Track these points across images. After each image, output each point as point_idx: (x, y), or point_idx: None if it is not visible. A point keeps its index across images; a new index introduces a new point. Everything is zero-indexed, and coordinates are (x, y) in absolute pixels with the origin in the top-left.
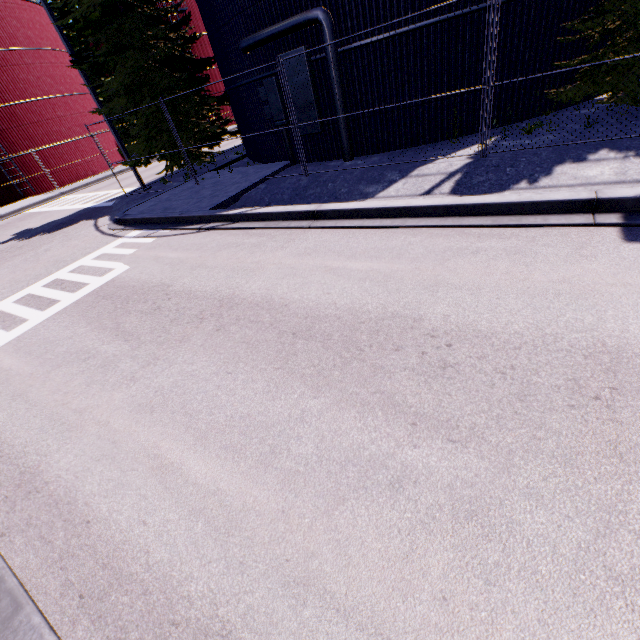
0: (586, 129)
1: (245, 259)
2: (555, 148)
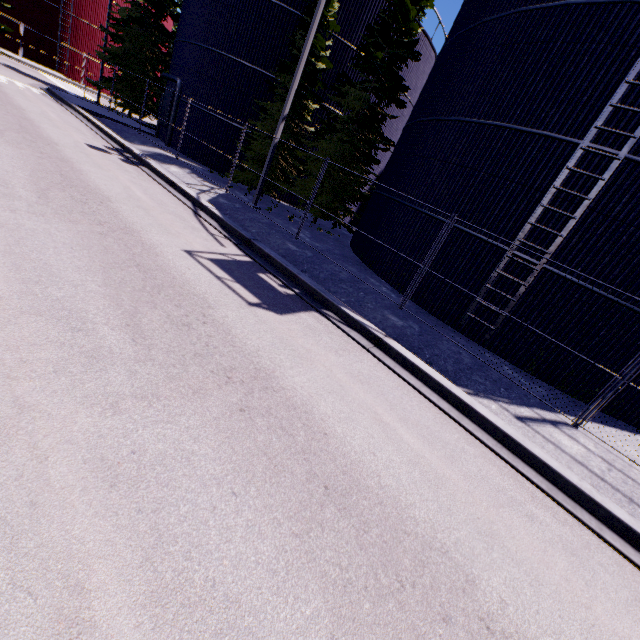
0: (219, 179)
1: (39, 103)
2: (191, 168)
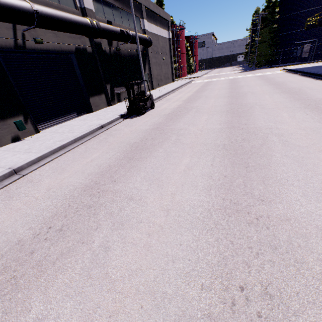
0: None
1: None
2: None
